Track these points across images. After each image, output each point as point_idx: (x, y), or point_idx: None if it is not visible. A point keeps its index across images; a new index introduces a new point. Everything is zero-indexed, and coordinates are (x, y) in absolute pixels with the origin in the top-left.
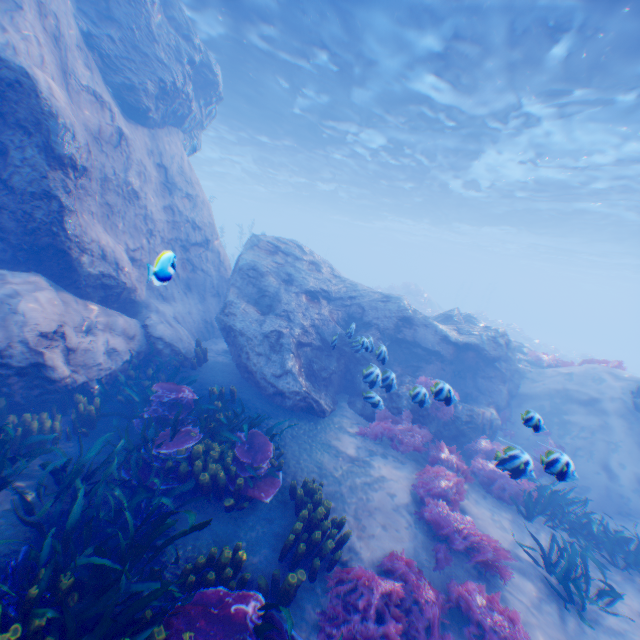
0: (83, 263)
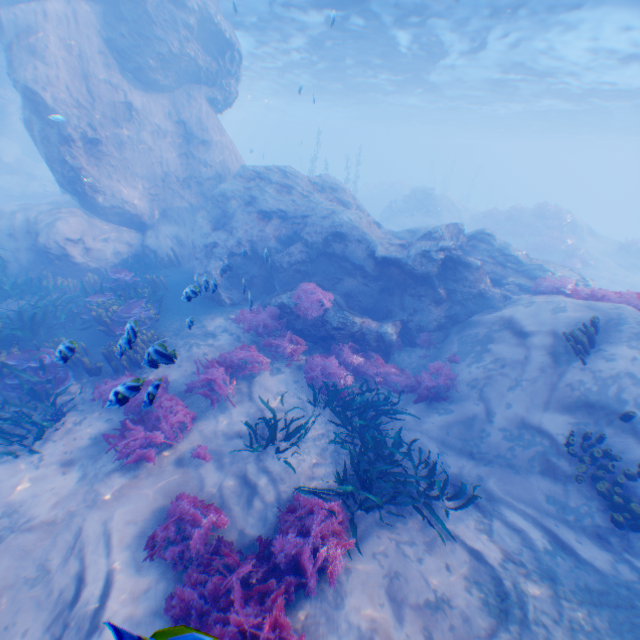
0: (98, 200)
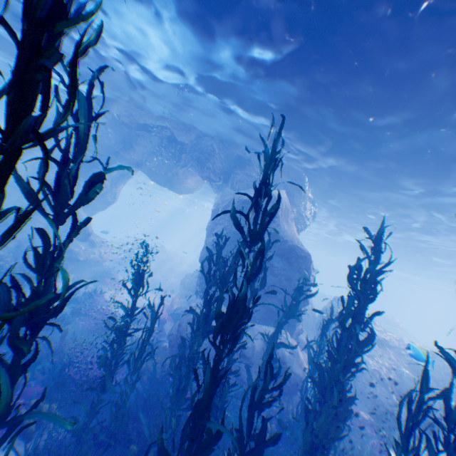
0: (299, 325)
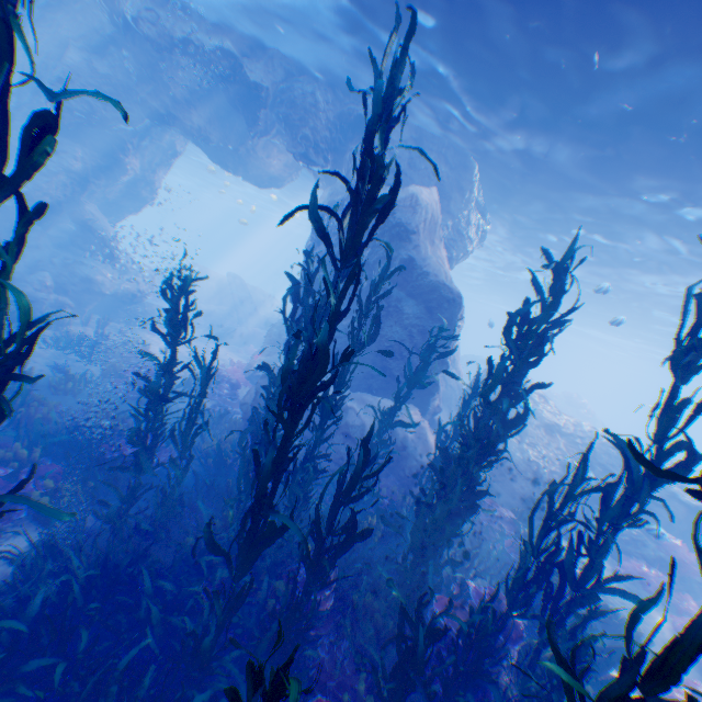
0: (435, 399)
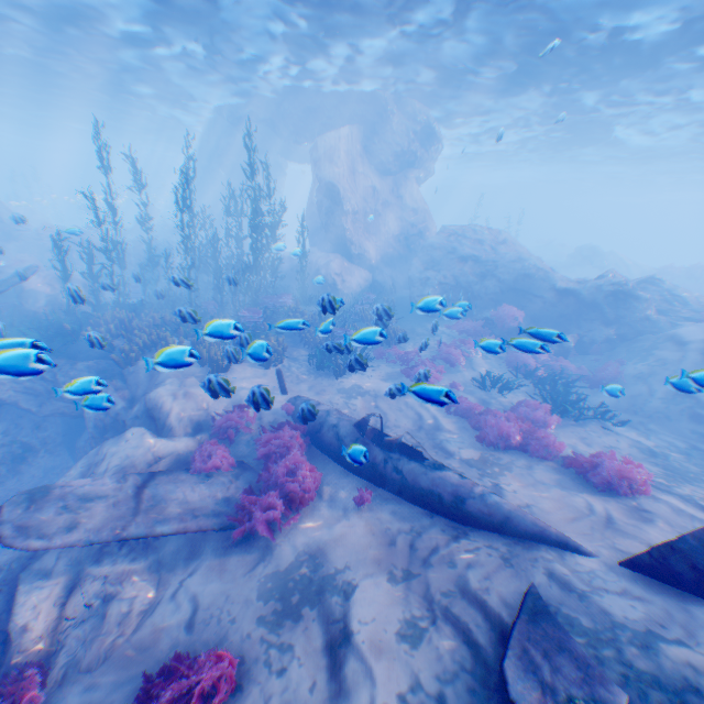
0: (350, 249)
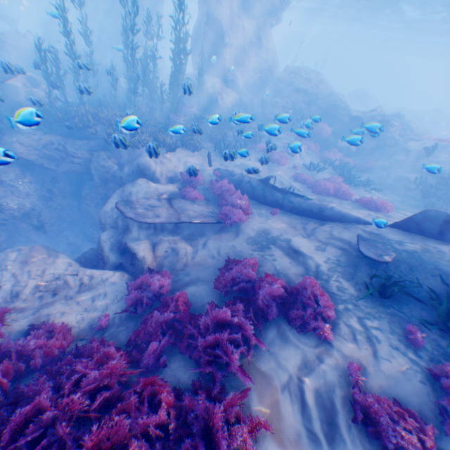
0: (227, 76)
